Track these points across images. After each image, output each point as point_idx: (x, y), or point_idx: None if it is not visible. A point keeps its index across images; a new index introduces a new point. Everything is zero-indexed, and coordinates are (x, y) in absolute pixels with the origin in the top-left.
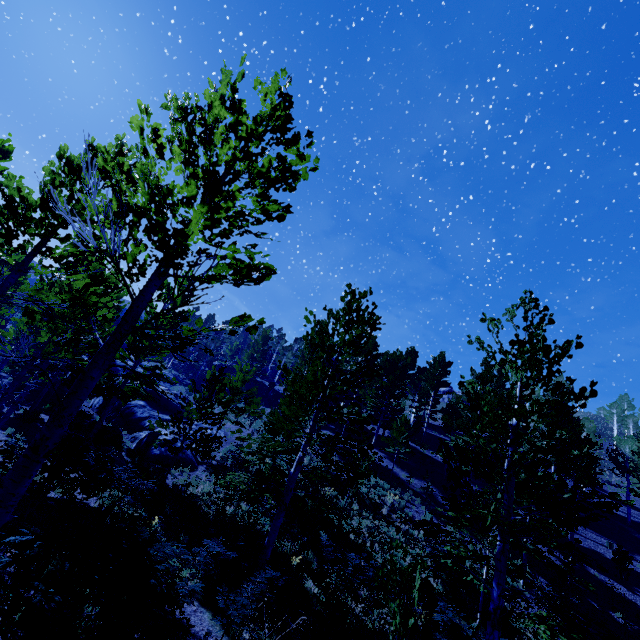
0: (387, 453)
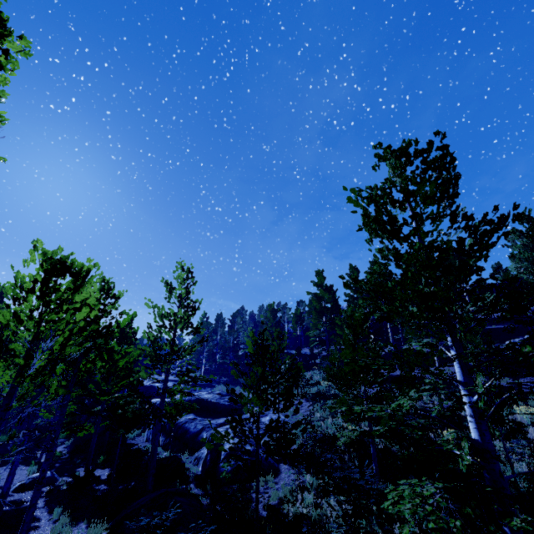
0: None
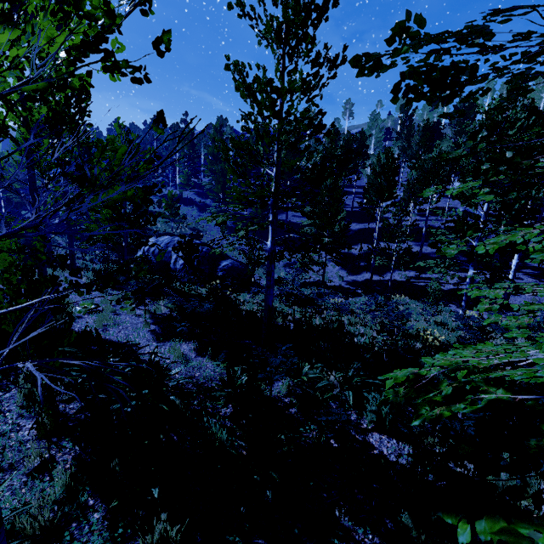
0: (197, 192)
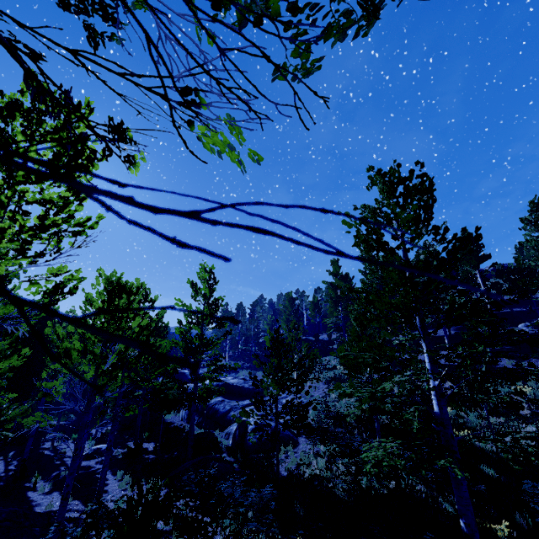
0: None
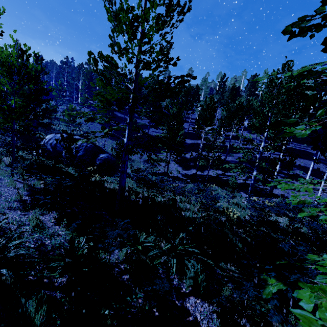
0: (92, 109)
